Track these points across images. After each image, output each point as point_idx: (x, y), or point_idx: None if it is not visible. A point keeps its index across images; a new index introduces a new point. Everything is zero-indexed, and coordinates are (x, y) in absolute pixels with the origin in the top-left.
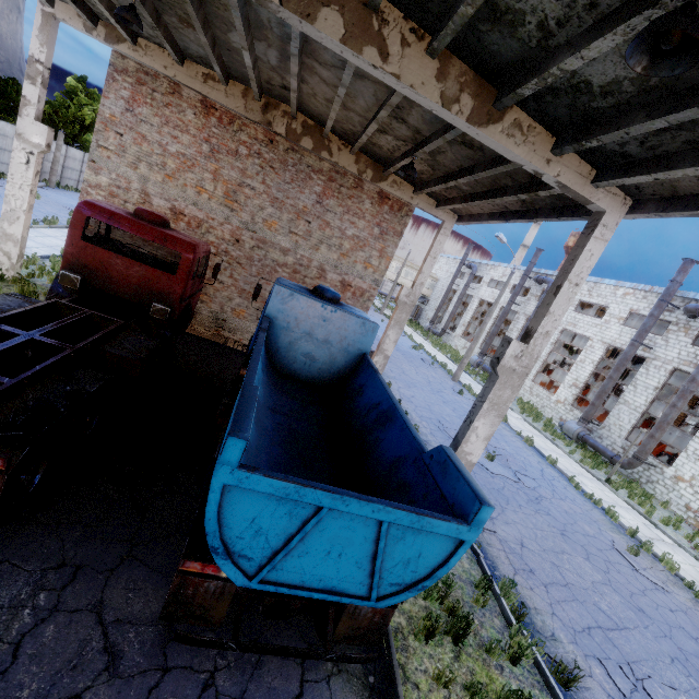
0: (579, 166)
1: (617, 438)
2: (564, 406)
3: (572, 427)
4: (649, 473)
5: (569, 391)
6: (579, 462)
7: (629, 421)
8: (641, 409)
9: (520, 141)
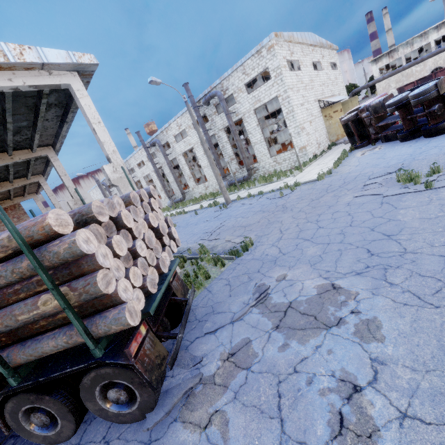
0: (21, 180)
1: (179, 193)
2: (166, 199)
3: (169, 203)
4: (190, 194)
5: (163, 193)
6: (169, 211)
7: (176, 186)
8: (174, 180)
9: (1, 188)
